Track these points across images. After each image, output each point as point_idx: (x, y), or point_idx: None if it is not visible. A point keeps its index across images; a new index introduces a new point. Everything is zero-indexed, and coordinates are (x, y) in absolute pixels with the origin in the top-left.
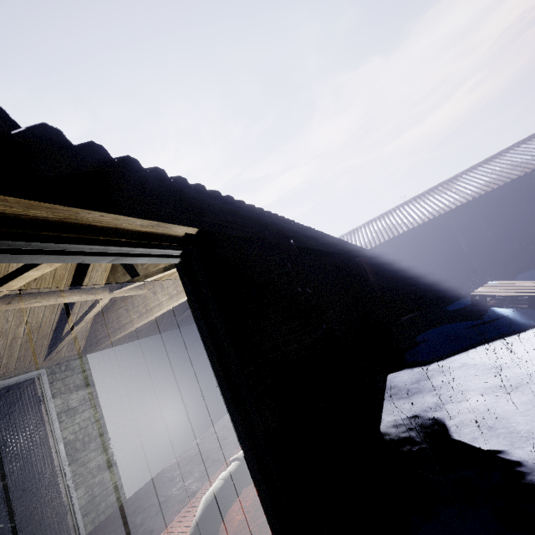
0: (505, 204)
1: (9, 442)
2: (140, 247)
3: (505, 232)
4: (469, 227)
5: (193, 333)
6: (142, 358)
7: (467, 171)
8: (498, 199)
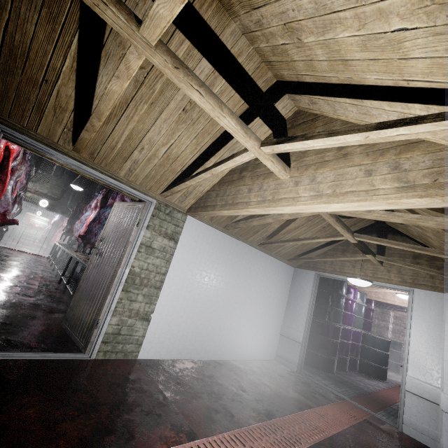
0: None
1: (104, 240)
2: None
3: None
4: None
5: (268, 265)
6: (221, 251)
7: None
8: None
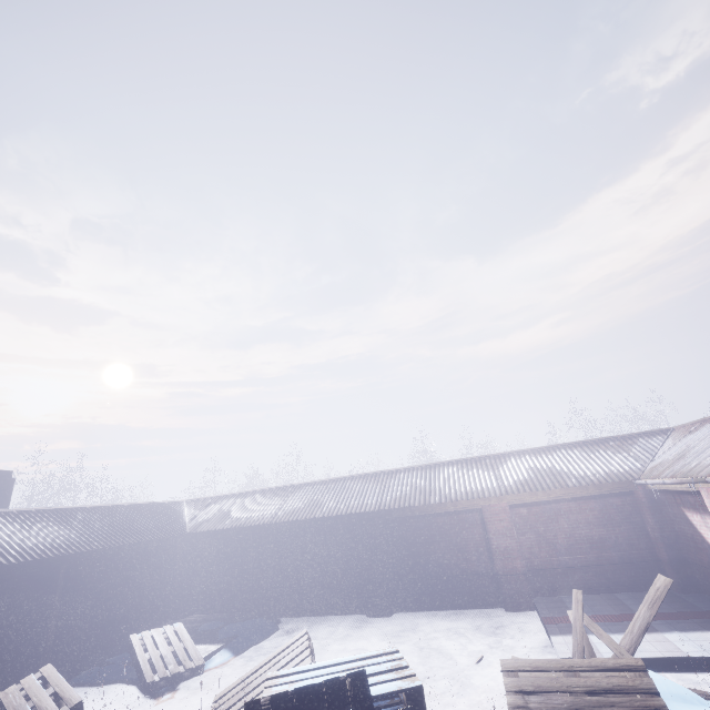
0: (293, 537)
1: None
2: None
3: (285, 563)
4: (257, 548)
5: None
6: None
7: (313, 484)
8: (291, 530)
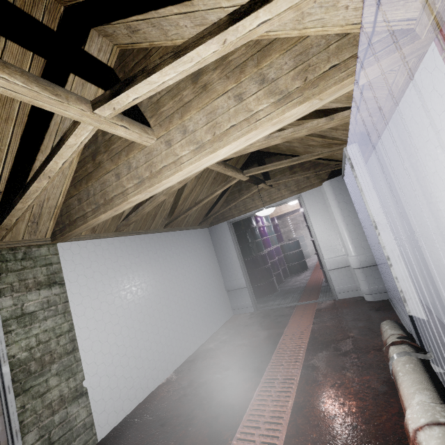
0: None
1: None
2: None
3: None
4: None
5: (184, 240)
6: (128, 258)
7: None
8: None
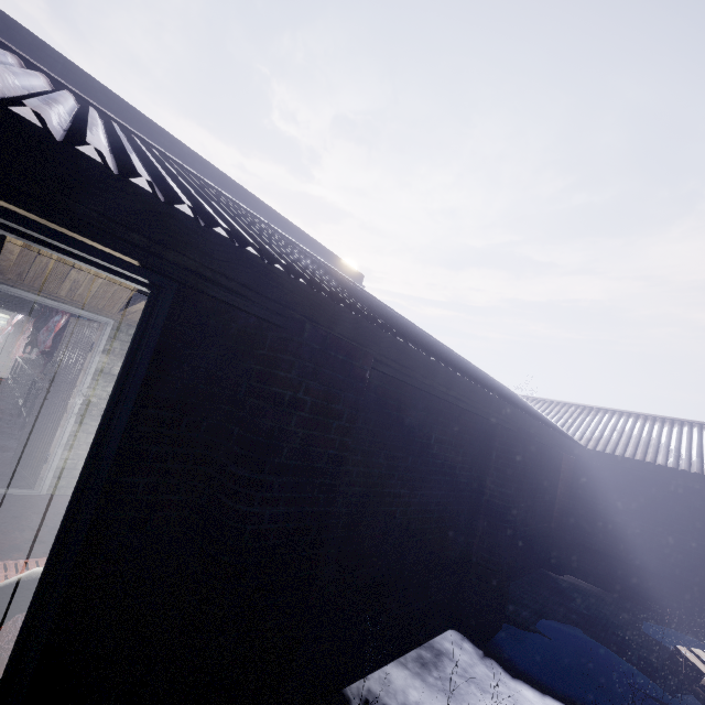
0: None
1: (58, 365)
2: (62, 243)
3: None
4: None
5: None
6: None
7: None
8: None
